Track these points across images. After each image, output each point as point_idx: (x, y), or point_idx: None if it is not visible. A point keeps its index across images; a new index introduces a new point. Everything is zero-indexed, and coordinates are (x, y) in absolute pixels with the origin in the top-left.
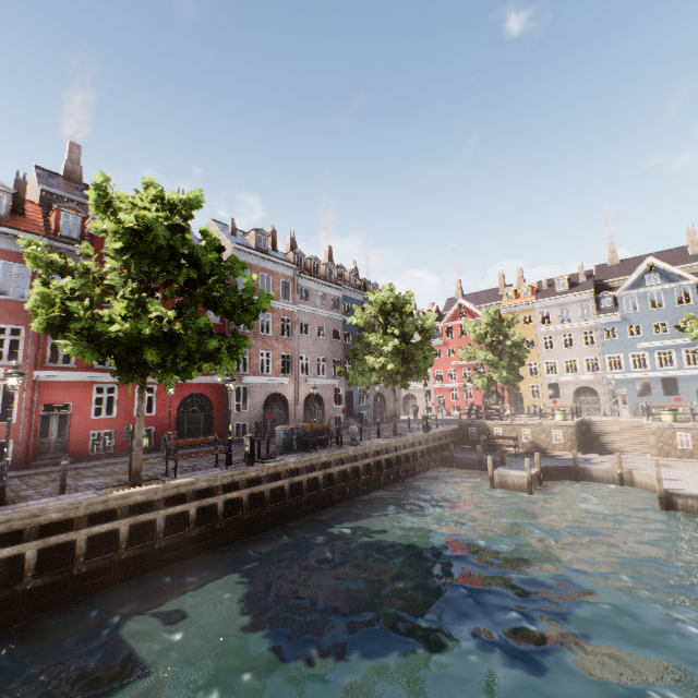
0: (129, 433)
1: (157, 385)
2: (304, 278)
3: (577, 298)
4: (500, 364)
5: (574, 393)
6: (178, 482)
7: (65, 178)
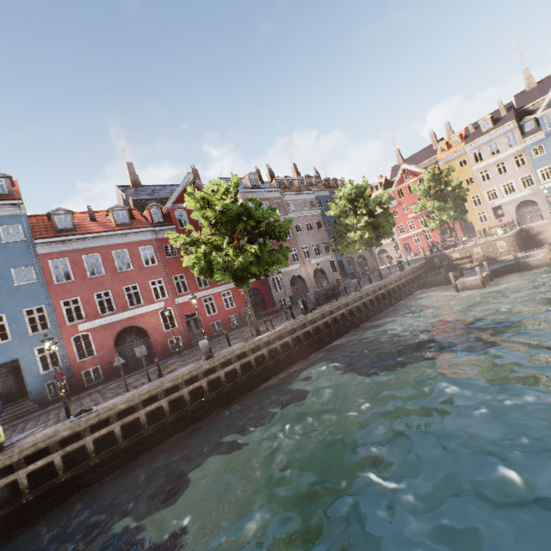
0: (243, 313)
1: (230, 290)
2: (287, 195)
3: (502, 131)
4: (446, 207)
5: (515, 208)
6: (278, 329)
7: (133, 186)
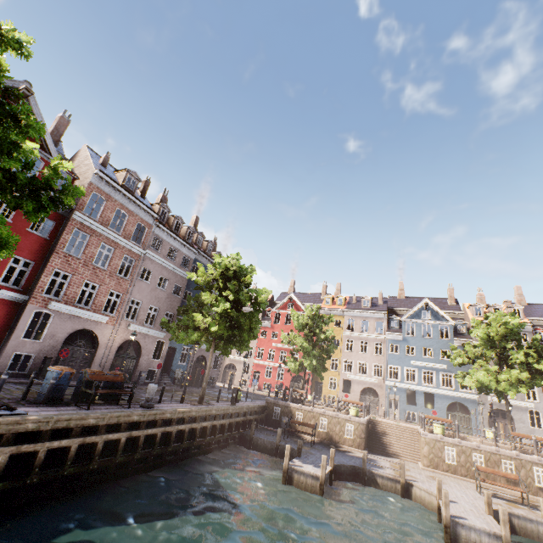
0: None
1: None
2: (163, 230)
3: (375, 315)
4: (312, 353)
5: (361, 391)
6: None
7: None
